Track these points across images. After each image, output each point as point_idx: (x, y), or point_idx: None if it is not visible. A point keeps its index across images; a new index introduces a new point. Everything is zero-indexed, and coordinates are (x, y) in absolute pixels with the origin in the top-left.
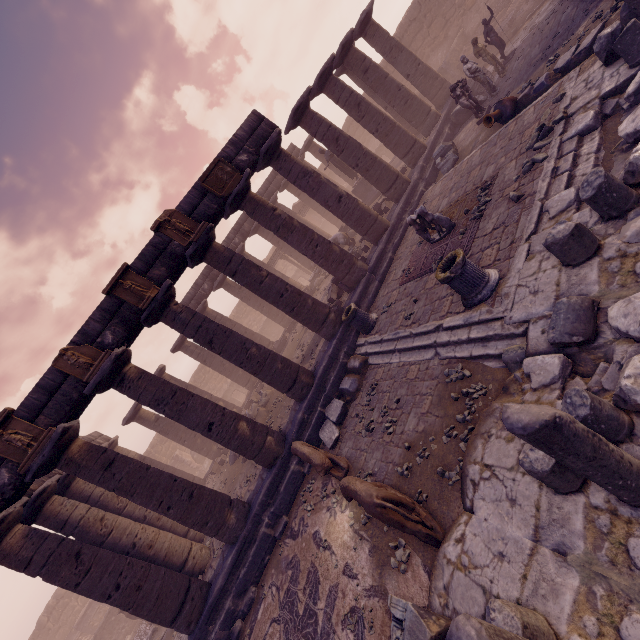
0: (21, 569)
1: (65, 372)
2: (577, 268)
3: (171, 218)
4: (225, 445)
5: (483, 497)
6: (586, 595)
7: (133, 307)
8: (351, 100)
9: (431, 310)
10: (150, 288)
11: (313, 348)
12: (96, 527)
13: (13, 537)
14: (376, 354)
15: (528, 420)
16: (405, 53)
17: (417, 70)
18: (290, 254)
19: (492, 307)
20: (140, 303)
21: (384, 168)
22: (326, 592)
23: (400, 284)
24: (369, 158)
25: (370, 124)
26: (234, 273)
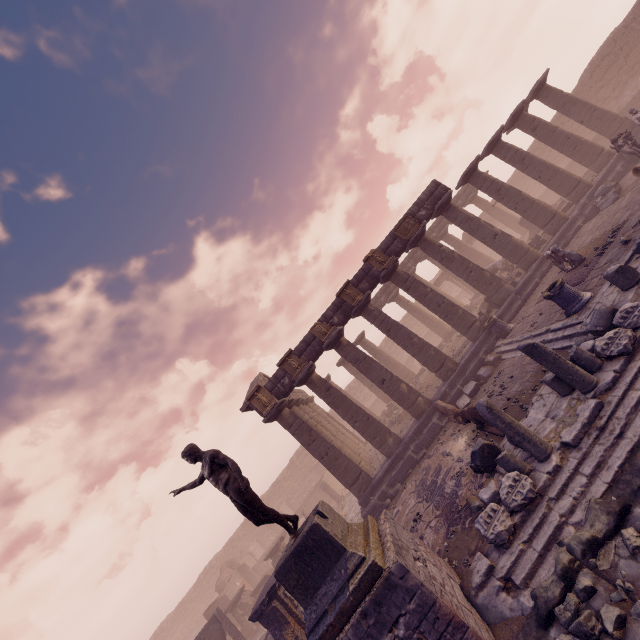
0: (288, 427)
1: (315, 335)
2: (626, 292)
3: (374, 254)
4: (391, 396)
5: (533, 408)
6: (555, 429)
7: (349, 305)
8: (516, 157)
9: (547, 320)
10: (359, 295)
11: (461, 349)
12: (313, 428)
13: (286, 411)
14: (507, 352)
15: (523, 344)
16: (579, 105)
17: (592, 116)
18: (454, 277)
19: (578, 316)
20: (353, 303)
21: (541, 209)
22: (444, 471)
23: (536, 303)
24: (527, 202)
25: (533, 173)
26: (408, 289)
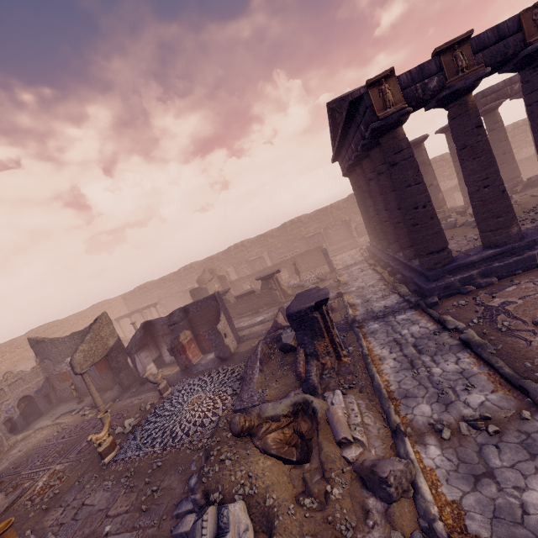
0: (394, 152)
1: (523, 25)
2: None
3: None
4: None
5: None
6: None
7: None
8: None
9: None
10: None
11: None
12: None
13: (402, 130)
14: None
15: None
16: None
17: None
18: None
19: None
20: None
21: None
22: None
23: None
24: None
25: None
26: None
